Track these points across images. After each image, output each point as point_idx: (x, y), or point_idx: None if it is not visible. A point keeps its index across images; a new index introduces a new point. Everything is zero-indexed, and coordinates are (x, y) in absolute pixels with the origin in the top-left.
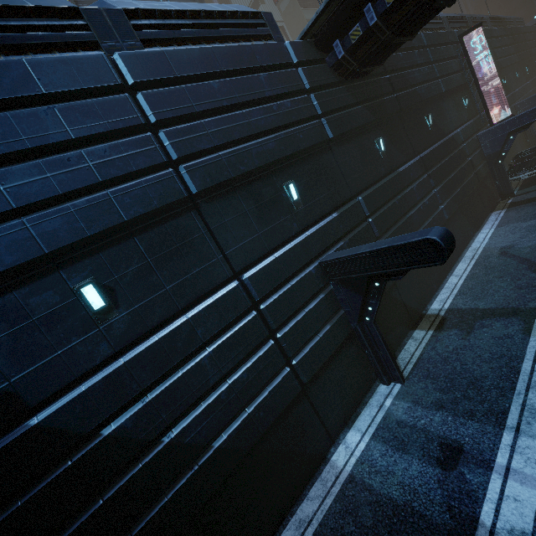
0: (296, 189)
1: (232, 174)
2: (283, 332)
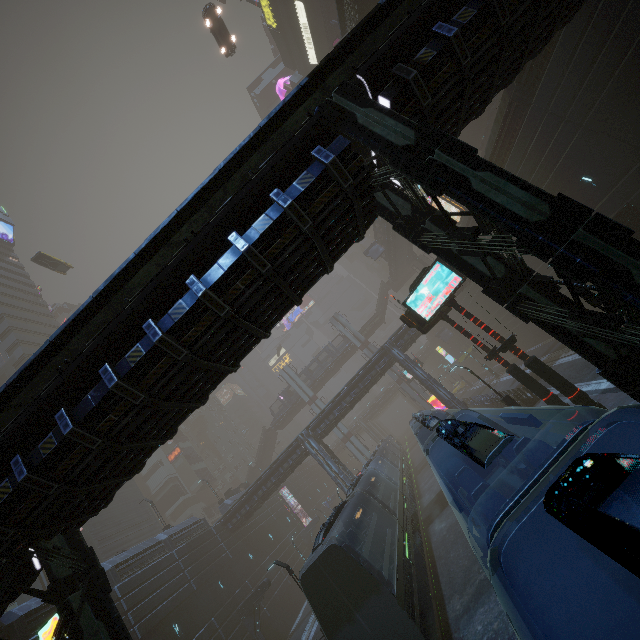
0: (223, 582)
1: (204, 580)
2: None
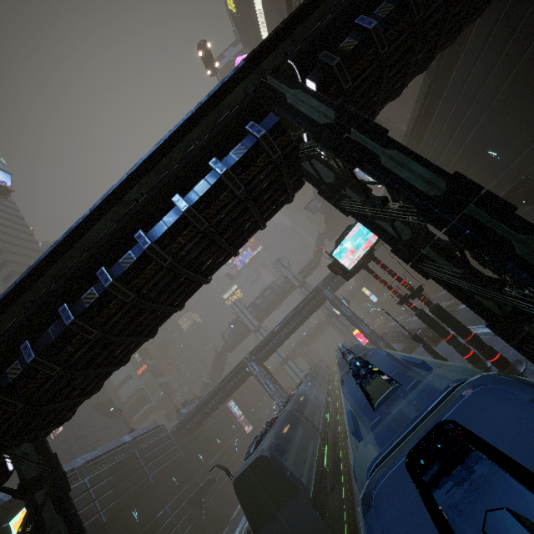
0: (176, 477)
1: (161, 476)
2: (178, 525)
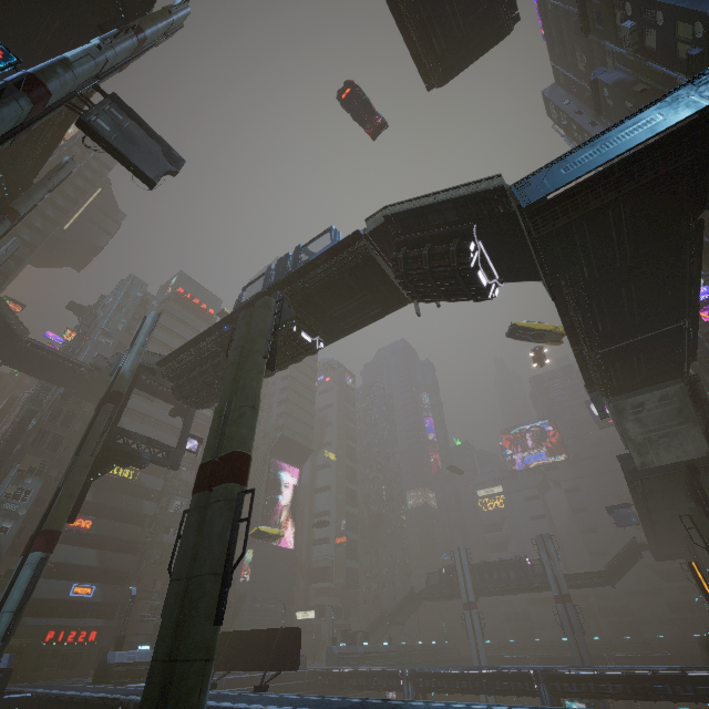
0: None
1: None
2: None
